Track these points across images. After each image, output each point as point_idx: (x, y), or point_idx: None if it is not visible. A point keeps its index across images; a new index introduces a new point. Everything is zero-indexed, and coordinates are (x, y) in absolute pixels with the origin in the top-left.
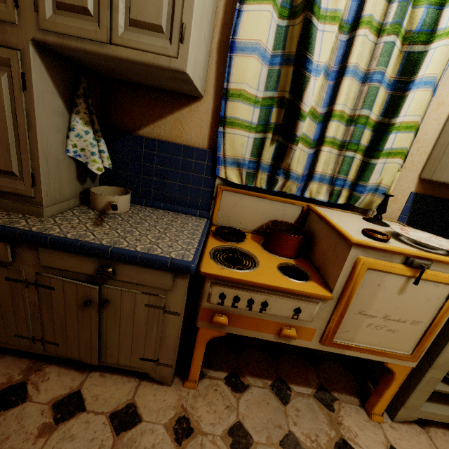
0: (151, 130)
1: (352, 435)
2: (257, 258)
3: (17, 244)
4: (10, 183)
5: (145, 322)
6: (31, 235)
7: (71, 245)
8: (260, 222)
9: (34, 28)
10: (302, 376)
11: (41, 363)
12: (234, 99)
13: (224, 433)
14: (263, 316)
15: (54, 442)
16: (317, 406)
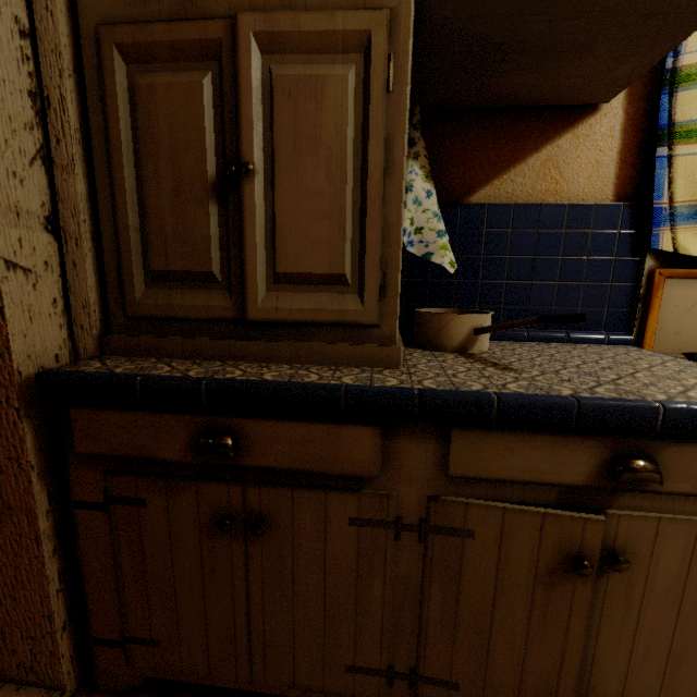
0: (495, 190)
1: None
2: None
3: (390, 429)
4: (331, 302)
5: None
6: (451, 397)
7: (555, 408)
8: None
9: None
10: None
11: None
12: (694, 83)
13: None
14: None
15: None
16: None
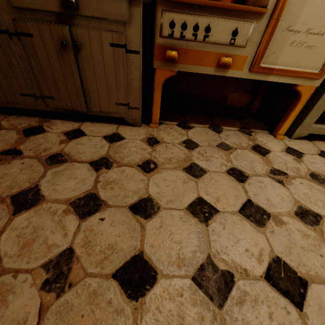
0: None
1: (263, 143)
2: None
3: None
4: None
5: (113, 65)
6: None
7: None
8: None
9: None
10: (230, 123)
11: (47, 119)
12: None
13: (180, 143)
14: (206, 48)
15: (71, 145)
16: (240, 134)
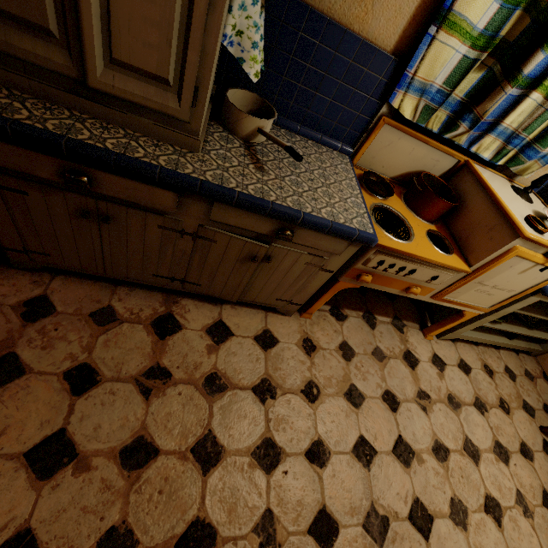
0: None
1: (414, 348)
2: (409, 223)
3: (184, 193)
4: (157, 95)
5: (297, 275)
6: (216, 190)
7: (261, 207)
8: (405, 169)
9: None
10: (383, 309)
11: (173, 296)
12: None
13: (336, 348)
14: (401, 278)
15: (223, 357)
16: (393, 330)
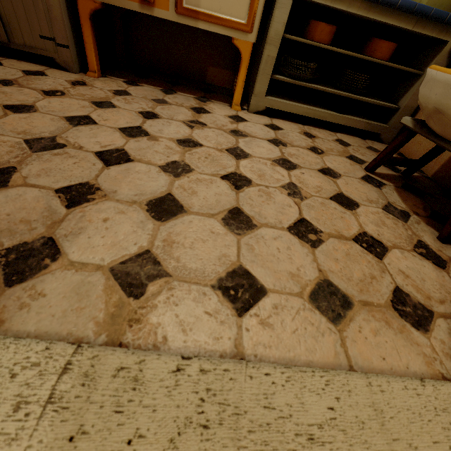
0: None
1: (211, 108)
2: None
3: None
4: None
5: None
6: None
7: None
8: None
9: None
10: (191, 93)
11: None
12: None
13: (110, 90)
14: None
15: None
16: (193, 99)
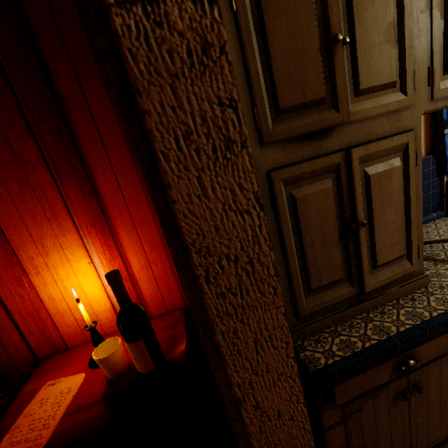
0: None
1: None
2: None
3: None
4: (398, 268)
5: None
6: None
7: None
8: None
9: (425, 102)
10: None
11: None
12: None
13: None
14: None
15: None
16: None
